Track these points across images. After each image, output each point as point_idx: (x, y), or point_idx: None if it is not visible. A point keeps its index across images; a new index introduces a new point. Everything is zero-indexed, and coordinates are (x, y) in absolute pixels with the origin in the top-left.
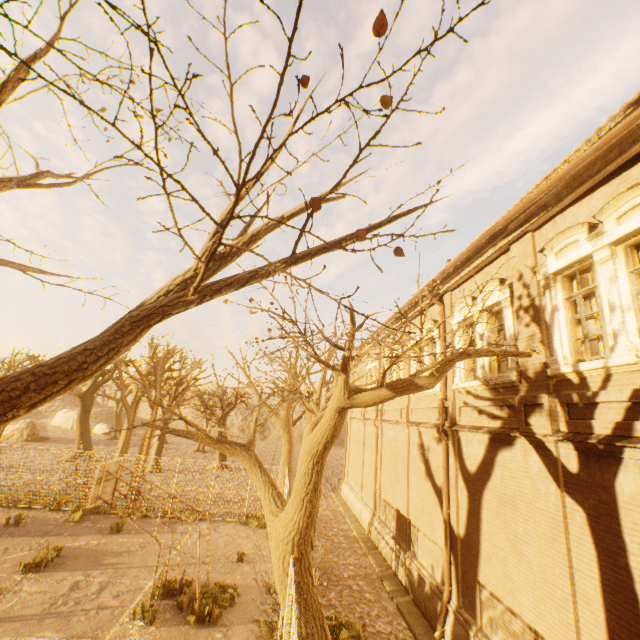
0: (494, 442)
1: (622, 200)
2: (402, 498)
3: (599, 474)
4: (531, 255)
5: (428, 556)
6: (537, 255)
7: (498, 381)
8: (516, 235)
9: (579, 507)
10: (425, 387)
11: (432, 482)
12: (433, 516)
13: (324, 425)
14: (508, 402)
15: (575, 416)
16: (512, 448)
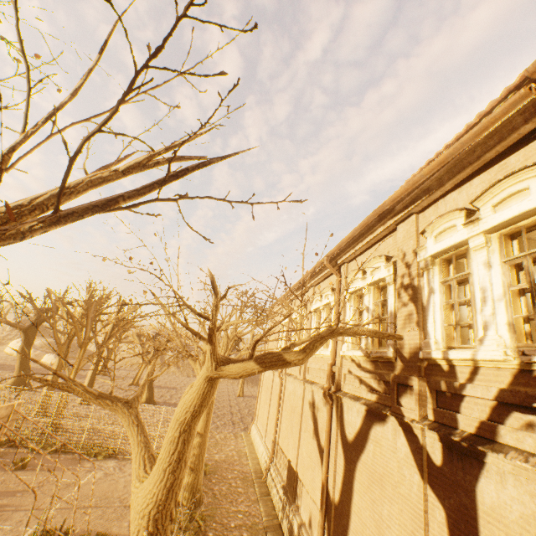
0: (370, 415)
1: (499, 187)
2: (293, 451)
3: (461, 473)
4: (414, 236)
5: (308, 514)
6: (420, 236)
7: (377, 355)
8: (402, 216)
9: (440, 504)
10: (294, 363)
11: (318, 441)
12: (315, 475)
13: (193, 393)
14: (384, 378)
15: (442, 405)
16: (384, 425)
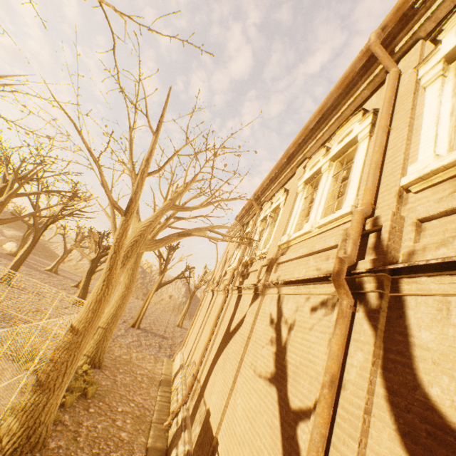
0: None
1: None
2: (219, 398)
3: None
4: None
5: None
6: None
7: None
8: None
9: None
10: None
11: (280, 393)
12: None
13: None
14: None
15: None
16: None
